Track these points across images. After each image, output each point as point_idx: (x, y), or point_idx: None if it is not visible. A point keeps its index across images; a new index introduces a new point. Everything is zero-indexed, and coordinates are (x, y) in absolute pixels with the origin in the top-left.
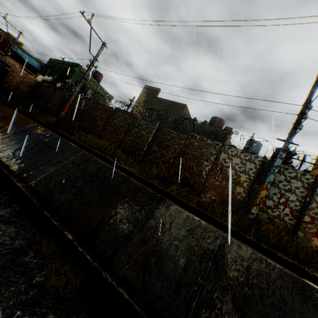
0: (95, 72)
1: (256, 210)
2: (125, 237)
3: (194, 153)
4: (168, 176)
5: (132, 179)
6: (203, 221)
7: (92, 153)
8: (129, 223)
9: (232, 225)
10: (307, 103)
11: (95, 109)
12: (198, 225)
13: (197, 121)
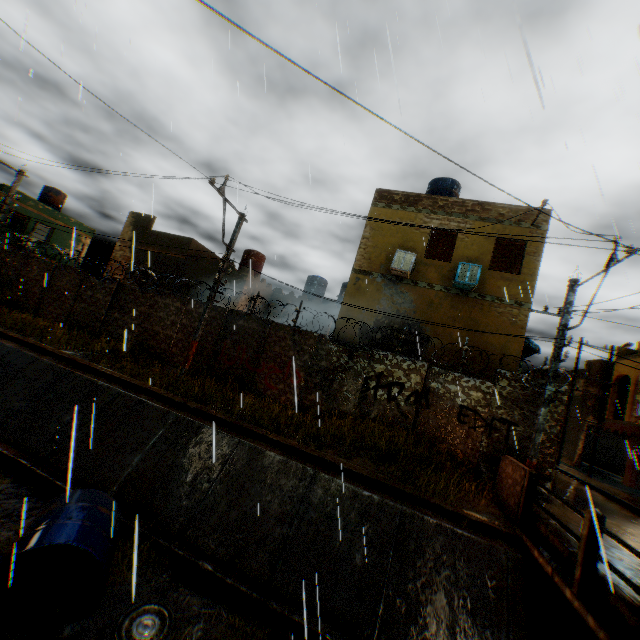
0: (49, 190)
1: (185, 366)
2: (19, 412)
3: (160, 314)
4: (132, 349)
5: (46, 358)
6: (106, 385)
7: (6, 337)
8: (27, 400)
9: (162, 386)
10: (229, 249)
11: (29, 268)
12: (99, 389)
13: (206, 263)
